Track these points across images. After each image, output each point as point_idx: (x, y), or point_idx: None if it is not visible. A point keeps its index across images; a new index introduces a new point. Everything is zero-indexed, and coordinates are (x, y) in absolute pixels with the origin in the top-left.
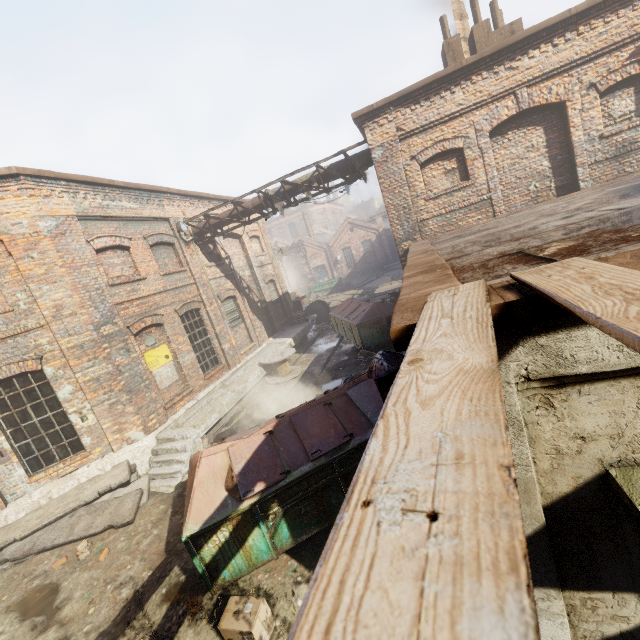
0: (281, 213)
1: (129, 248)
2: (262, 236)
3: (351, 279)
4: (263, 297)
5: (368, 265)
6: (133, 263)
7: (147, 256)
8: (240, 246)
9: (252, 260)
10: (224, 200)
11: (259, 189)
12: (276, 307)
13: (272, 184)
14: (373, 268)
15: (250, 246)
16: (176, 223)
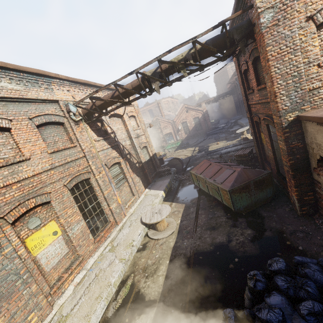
0: (157, 92)
1: (9, 129)
2: (137, 116)
3: (187, 140)
4: (140, 159)
5: (197, 132)
6: (15, 144)
7: (32, 136)
8: (122, 123)
9: (131, 133)
10: (109, 89)
11: (137, 69)
12: (148, 165)
13: (150, 63)
14: (200, 133)
15: (129, 123)
16: (65, 105)
